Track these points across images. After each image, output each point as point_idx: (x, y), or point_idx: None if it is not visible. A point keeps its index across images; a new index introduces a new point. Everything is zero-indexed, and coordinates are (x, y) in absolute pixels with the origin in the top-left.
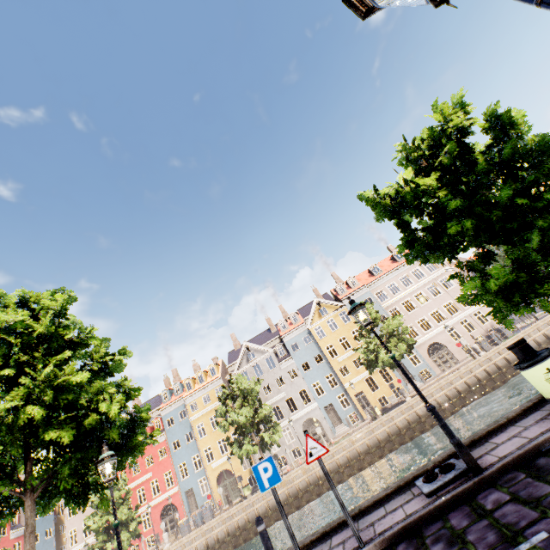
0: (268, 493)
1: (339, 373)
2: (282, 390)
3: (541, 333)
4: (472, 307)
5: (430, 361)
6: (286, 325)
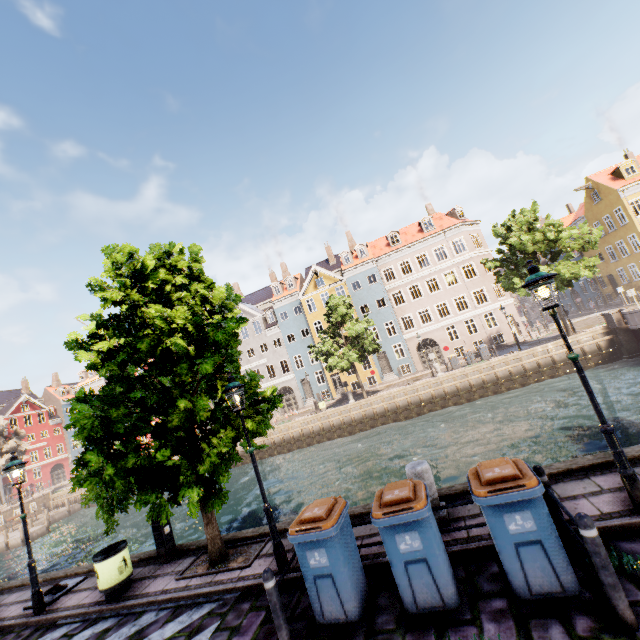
0: None
1: None
2: (264, 356)
3: (505, 369)
4: (486, 306)
5: (416, 356)
6: (280, 290)
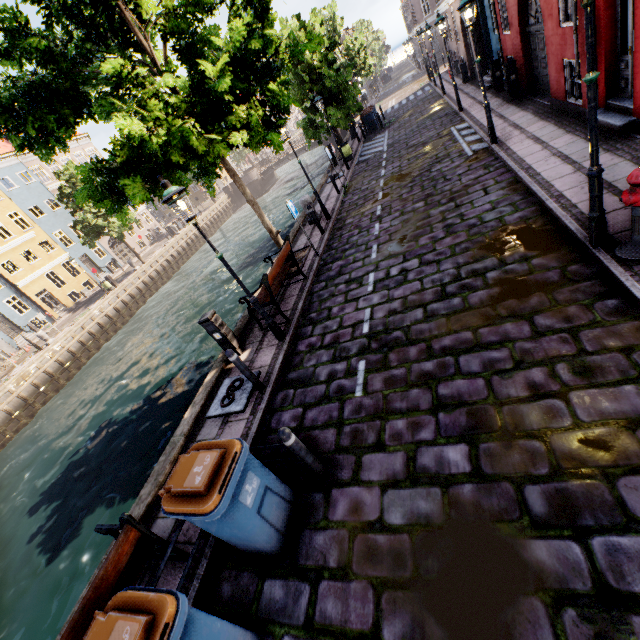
0: (3, 397)
1: (4, 270)
2: None
3: (210, 219)
4: (140, 207)
5: (113, 254)
6: None
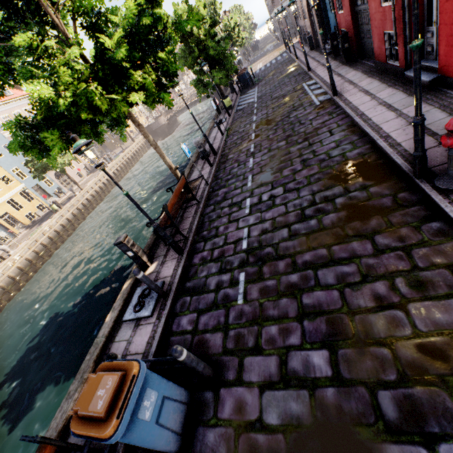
0: None
1: None
2: None
3: (130, 155)
4: None
5: (59, 183)
6: None
